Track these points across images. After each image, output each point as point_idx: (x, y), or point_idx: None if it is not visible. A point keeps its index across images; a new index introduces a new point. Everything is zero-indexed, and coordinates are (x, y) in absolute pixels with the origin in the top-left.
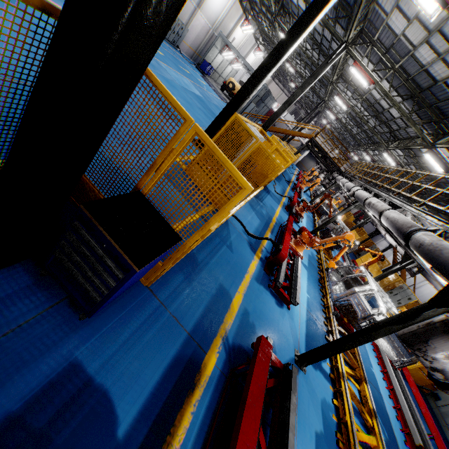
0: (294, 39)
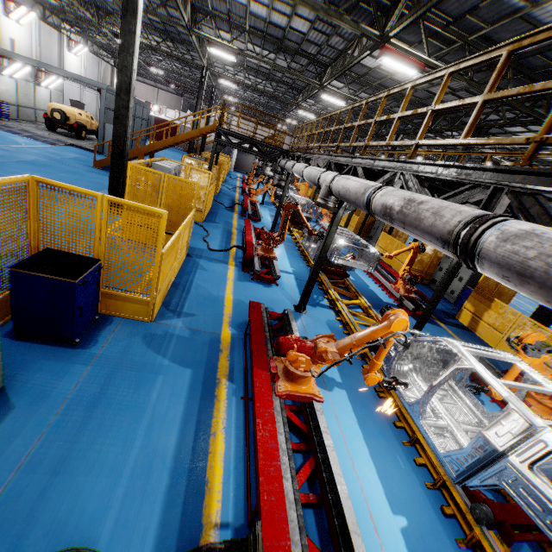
0: None
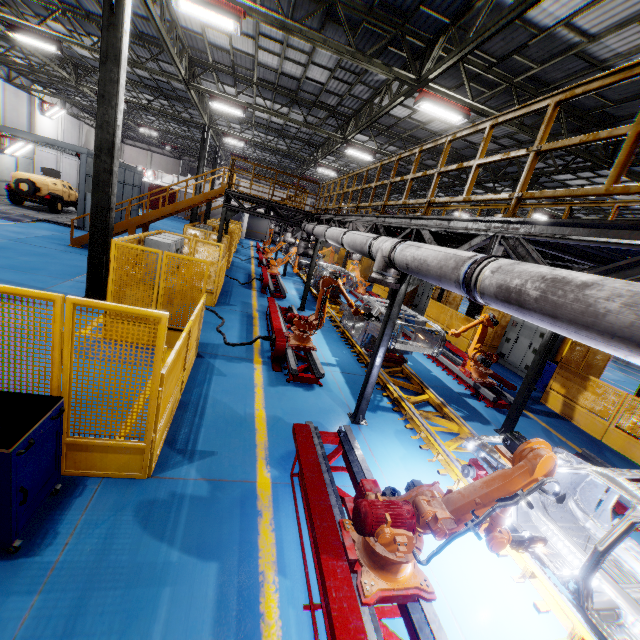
0: None
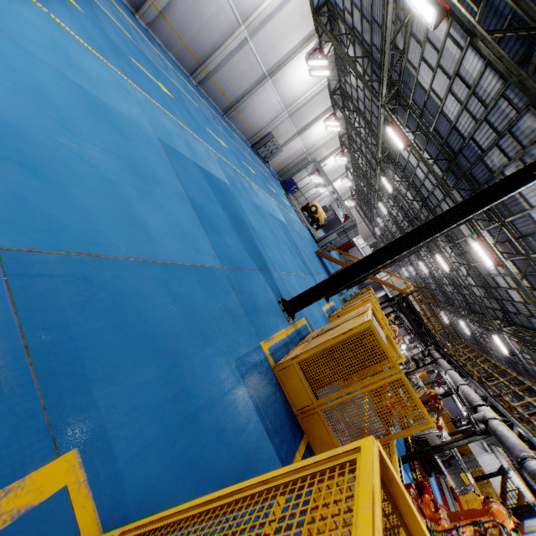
0: (443, 227)
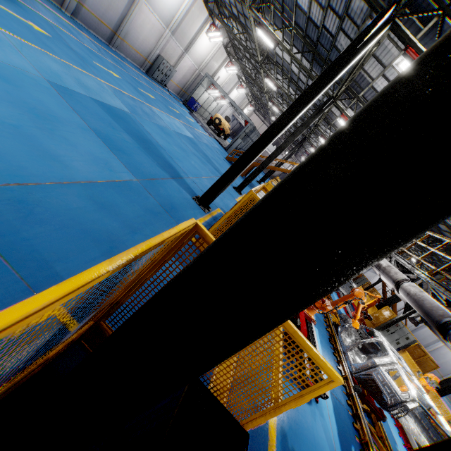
0: (300, 110)
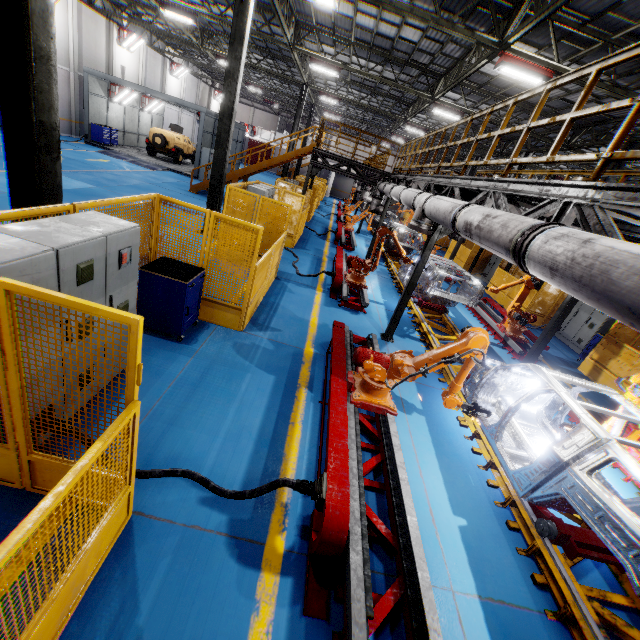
0: None
